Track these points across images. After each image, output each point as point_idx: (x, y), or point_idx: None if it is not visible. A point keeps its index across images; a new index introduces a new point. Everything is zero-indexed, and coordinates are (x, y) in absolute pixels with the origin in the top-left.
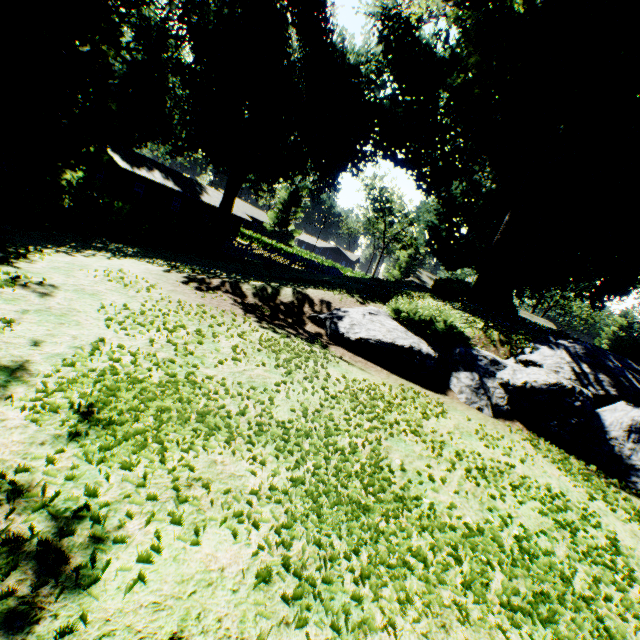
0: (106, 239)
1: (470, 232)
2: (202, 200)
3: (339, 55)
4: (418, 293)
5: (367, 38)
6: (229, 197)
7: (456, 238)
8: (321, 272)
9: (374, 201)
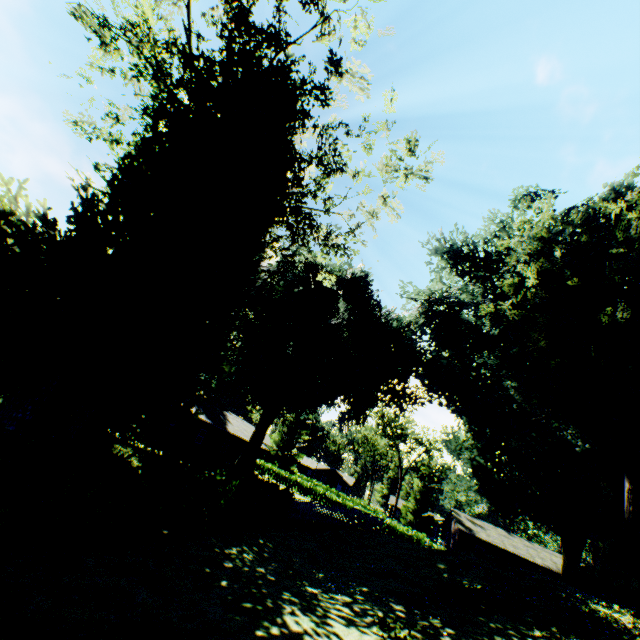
0: (214, 537)
1: (527, 475)
2: (228, 430)
3: (387, 321)
4: (610, 609)
5: (415, 313)
6: (262, 429)
7: (511, 480)
8: (377, 528)
9: (386, 426)
